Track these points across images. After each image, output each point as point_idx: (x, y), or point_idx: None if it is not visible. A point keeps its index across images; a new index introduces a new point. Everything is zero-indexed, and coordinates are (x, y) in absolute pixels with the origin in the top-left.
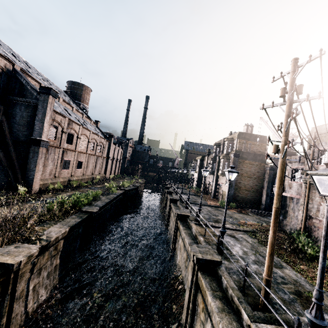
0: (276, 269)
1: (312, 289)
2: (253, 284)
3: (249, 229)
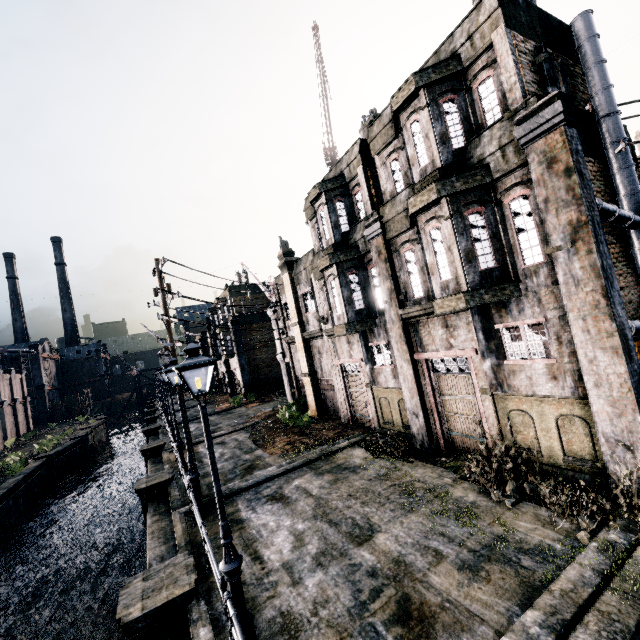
0: (246, 455)
1: (269, 456)
2: (204, 482)
3: (251, 423)
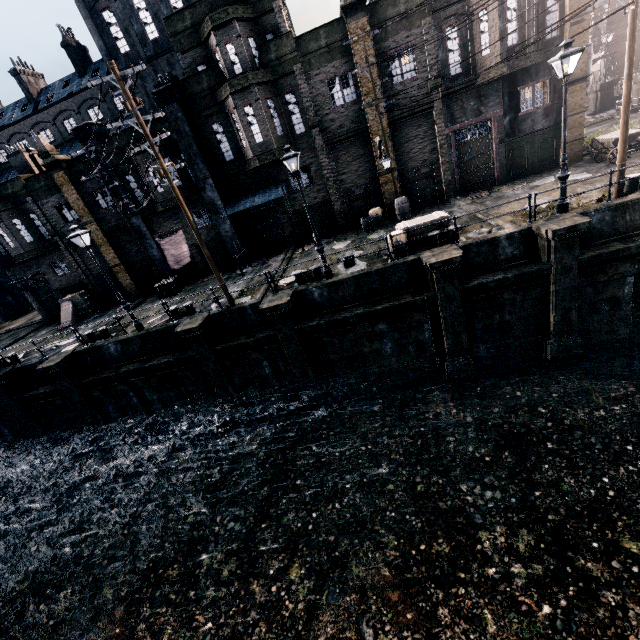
0: None
1: None
2: None
3: None
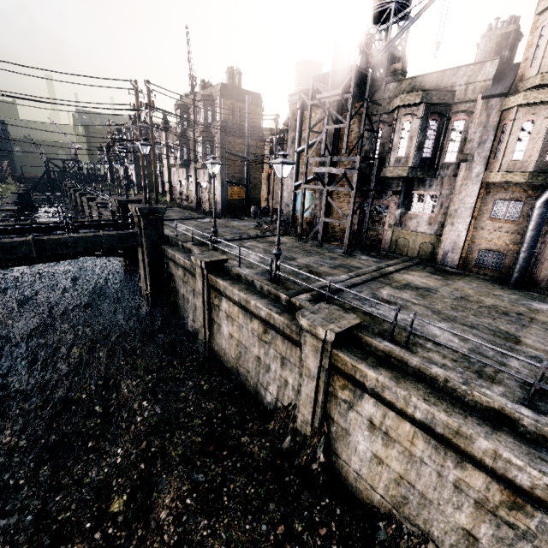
0: None
1: None
2: None
3: None
